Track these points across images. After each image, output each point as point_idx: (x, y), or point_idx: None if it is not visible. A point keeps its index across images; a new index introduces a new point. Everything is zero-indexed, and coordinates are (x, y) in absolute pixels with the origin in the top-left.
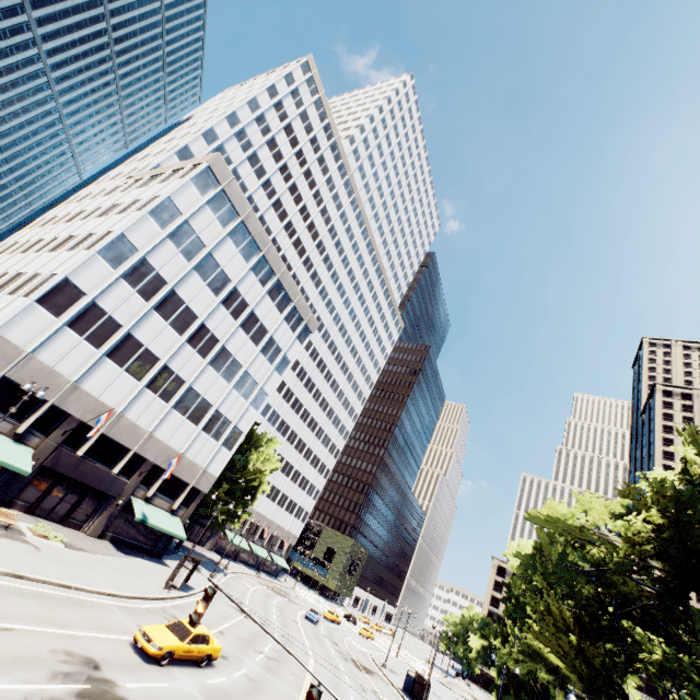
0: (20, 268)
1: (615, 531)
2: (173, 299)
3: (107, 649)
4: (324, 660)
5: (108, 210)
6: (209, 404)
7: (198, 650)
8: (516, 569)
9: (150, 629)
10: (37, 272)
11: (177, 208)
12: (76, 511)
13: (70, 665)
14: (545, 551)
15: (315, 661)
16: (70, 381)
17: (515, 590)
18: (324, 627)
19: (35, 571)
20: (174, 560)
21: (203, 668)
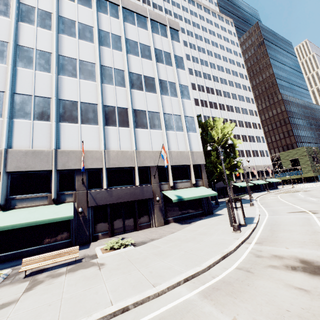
0: None
1: None
2: (65, 61)
3: None
4: None
5: None
6: (155, 113)
7: None
8: None
9: None
10: None
11: None
12: (137, 219)
13: None
14: None
15: None
16: (52, 150)
17: None
18: None
19: (70, 314)
20: (221, 210)
21: None
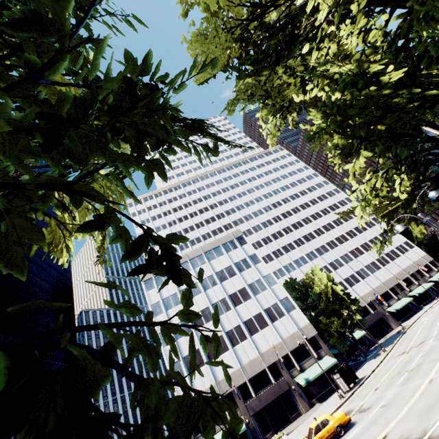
0: None
1: None
2: None
3: None
4: None
5: None
6: (258, 314)
7: (326, 432)
8: None
9: None
10: None
11: (156, 303)
12: (287, 412)
13: None
14: None
15: None
16: (214, 384)
17: None
18: None
19: None
20: (361, 368)
21: (346, 434)
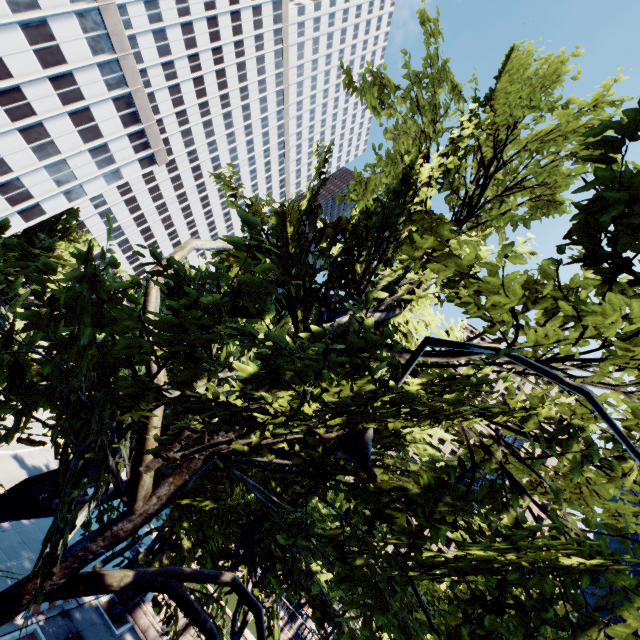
0: None
1: None
2: None
3: None
4: None
5: None
6: (9, 168)
7: None
8: None
9: None
10: None
11: None
12: None
13: None
14: None
15: None
16: None
17: None
18: None
19: None
20: None
21: None
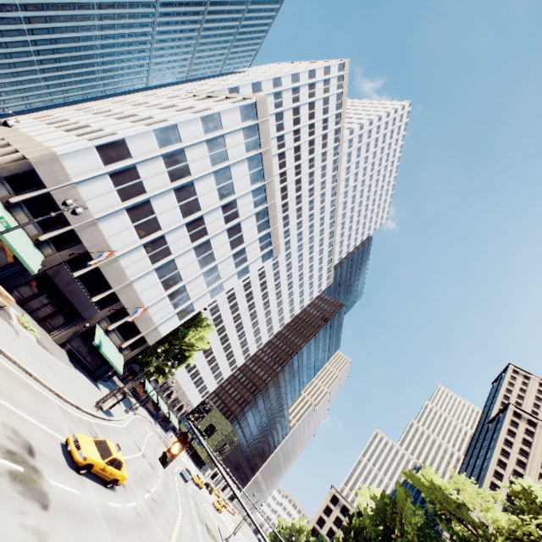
0: (90, 122)
1: (488, 518)
2: (190, 188)
3: (44, 440)
4: (188, 517)
5: (168, 107)
6: (181, 278)
7: (111, 472)
8: (364, 507)
9: (81, 438)
10: (102, 129)
11: (221, 123)
12: (53, 317)
13: (13, 443)
14: (398, 504)
15: (182, 515)
16: (93, 217)
17: (356, 524)
18: (191, 487)
19: (11, 350)
20: (104, 386)
21: (108, 489)
